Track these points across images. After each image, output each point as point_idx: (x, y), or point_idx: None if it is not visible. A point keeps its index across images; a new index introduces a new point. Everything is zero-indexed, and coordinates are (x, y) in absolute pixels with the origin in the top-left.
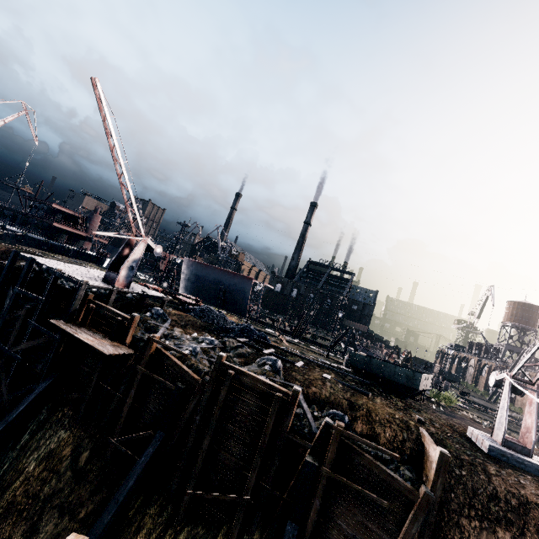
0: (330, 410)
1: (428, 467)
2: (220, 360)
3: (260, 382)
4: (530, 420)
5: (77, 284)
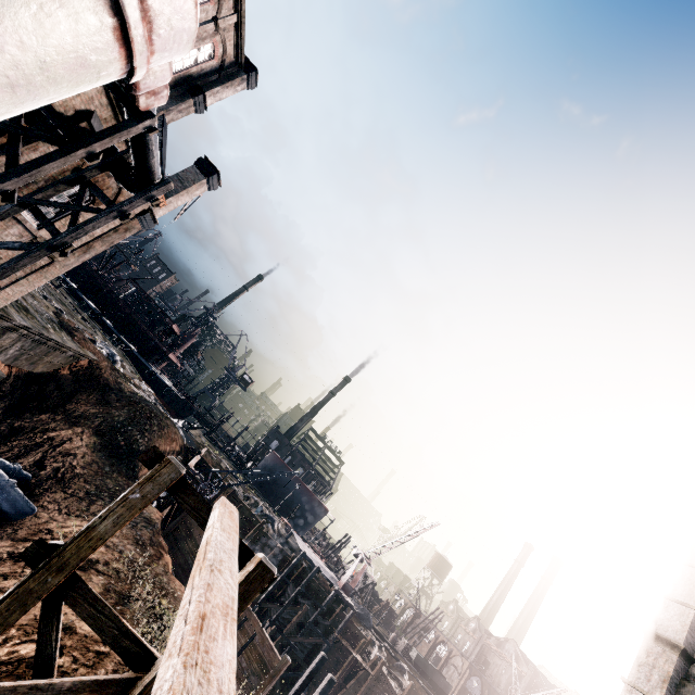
0: None
1: None
2: (412, 687)
3: None
4: None
5: (353, 610)
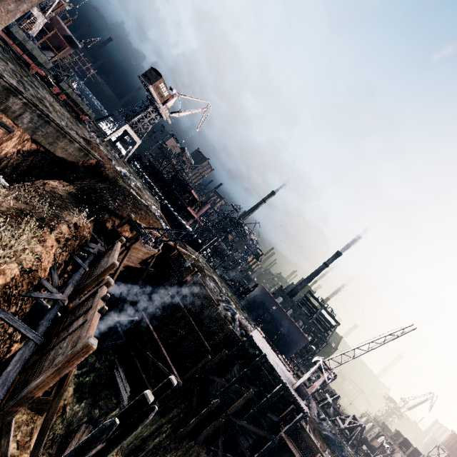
0: None
1: None
2: None
3: None
4: None
5: (303, 413)
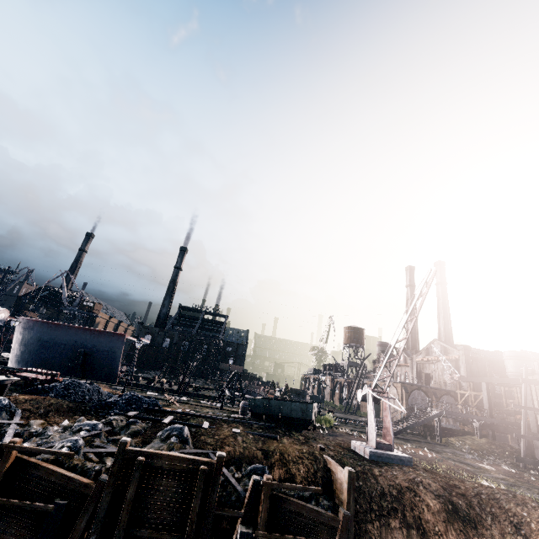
0: (250, 466)
1: (338, 490)
2: (123, 448)
3: (179, 460)
4: (387, 421)
5: None
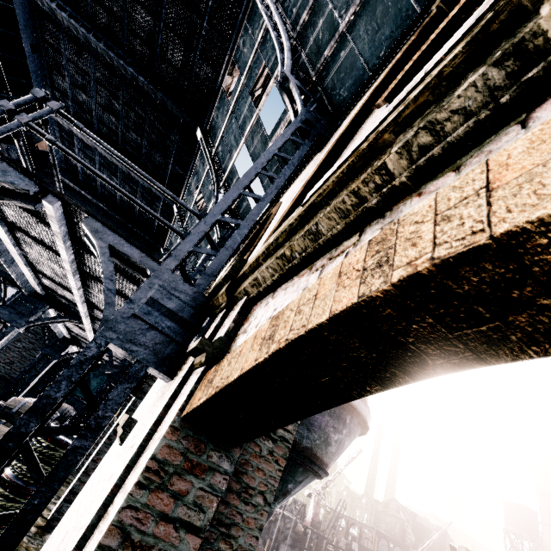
0: None
1: None
2: None
3: None
4: None
5: (326, 539)
